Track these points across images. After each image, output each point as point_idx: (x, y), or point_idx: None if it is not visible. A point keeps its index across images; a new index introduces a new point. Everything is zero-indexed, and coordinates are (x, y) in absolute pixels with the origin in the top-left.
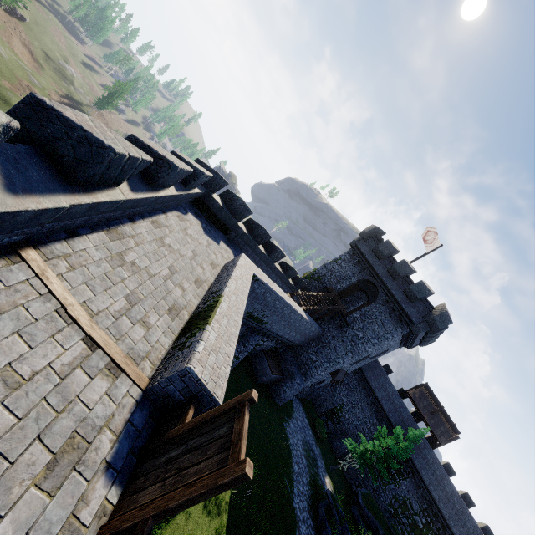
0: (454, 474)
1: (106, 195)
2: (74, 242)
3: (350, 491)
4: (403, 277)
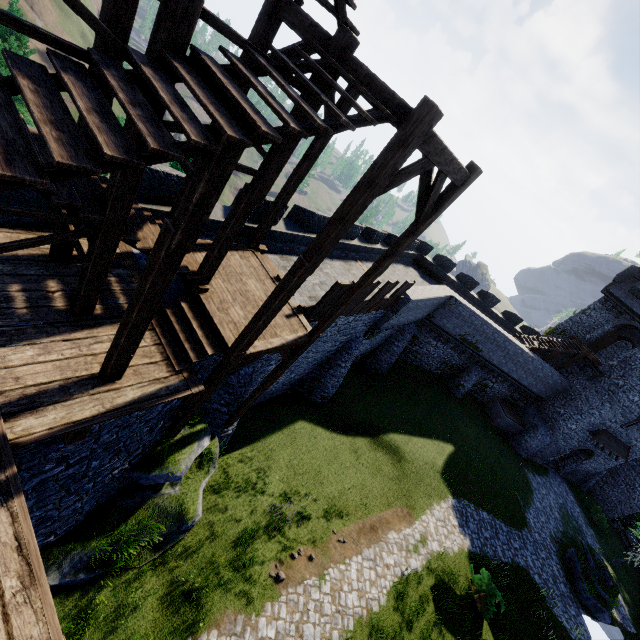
0: None
1: (375, 246)
2: (367, 263)
3: None
4: None
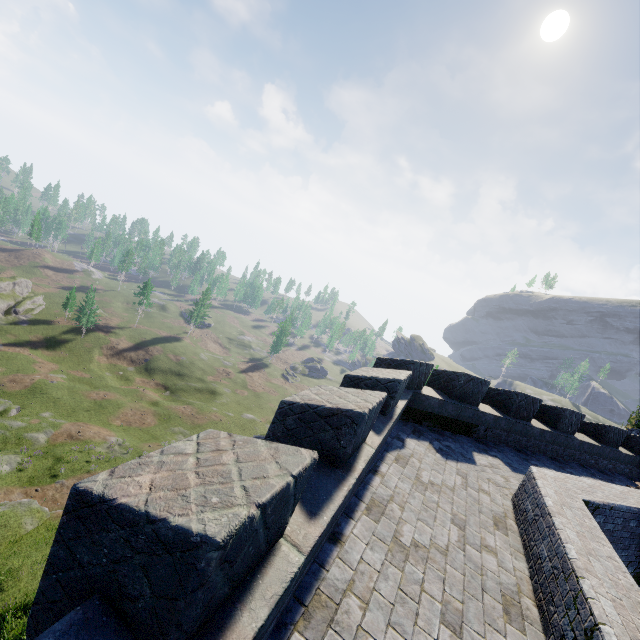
0: None
1: (260, 595)
2: None
3: None
4: None
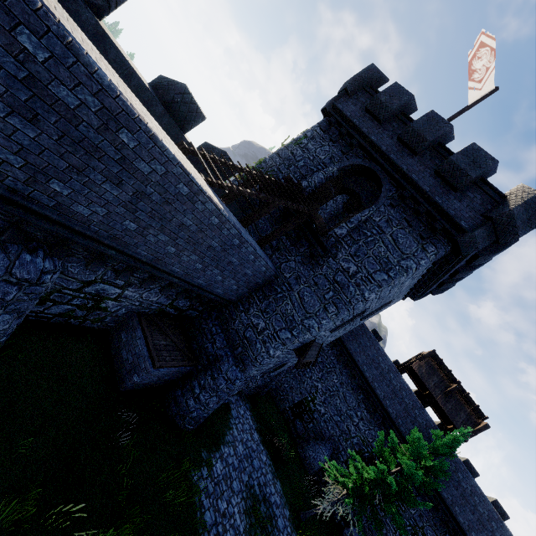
0: (476, 475)
1: None
2: None
3: (333, 529)
4: (431, 145)
